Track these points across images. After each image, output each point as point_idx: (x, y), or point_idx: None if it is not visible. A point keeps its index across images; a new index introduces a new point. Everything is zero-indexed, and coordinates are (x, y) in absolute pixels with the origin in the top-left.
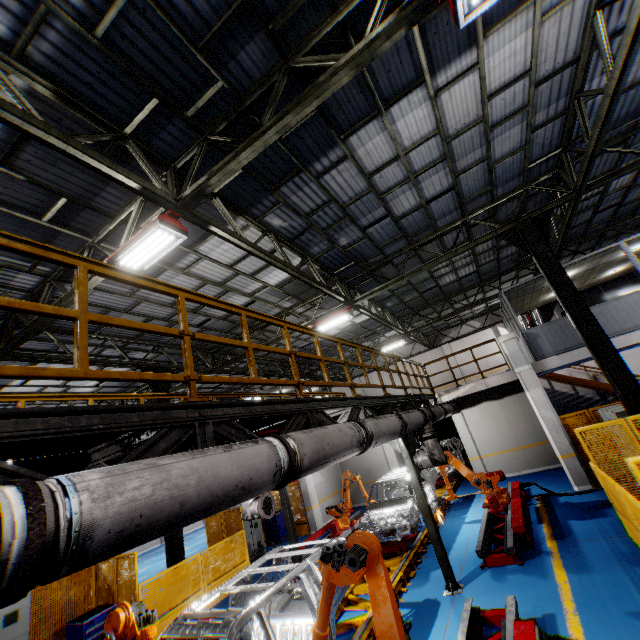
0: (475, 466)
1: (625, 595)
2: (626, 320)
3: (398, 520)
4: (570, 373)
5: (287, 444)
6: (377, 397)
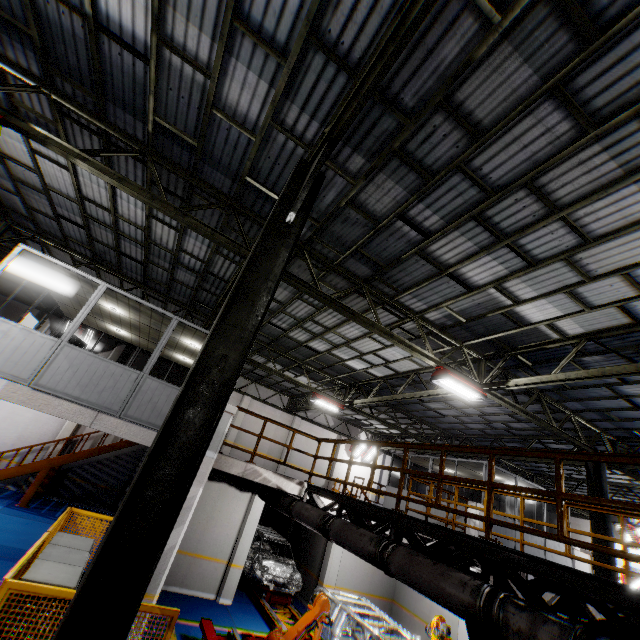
0: None
1: None
2: (530, 548)
3: None
4: None
5: None
6: None
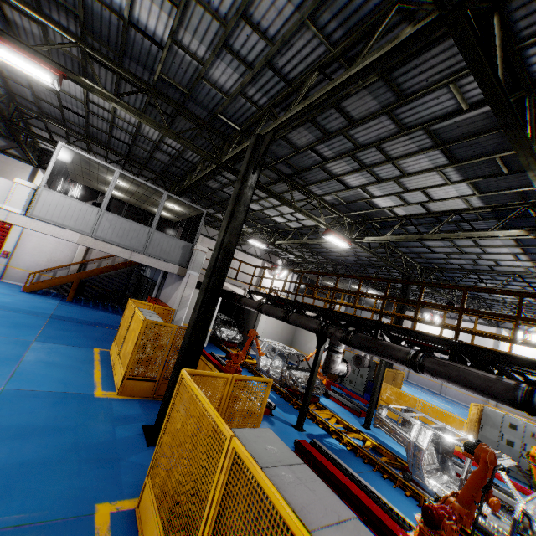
0: None
1: None
2: None
3: (304, 381)
4: None
5: None
6: None
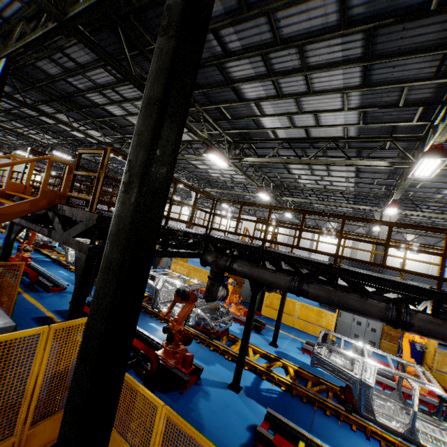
0: None
1: None
2: None
3: None
4: None
5: None
6: None
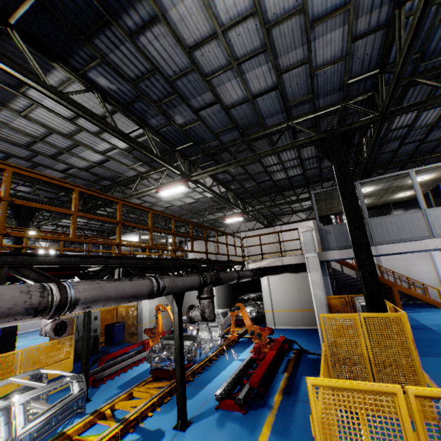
0: (267, 316)
1: None
2: (396, 233)
3: None
4: None
5: None
6: (154, 258)
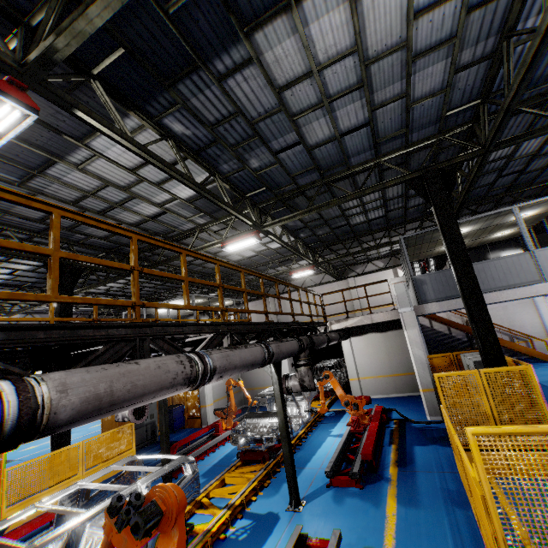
0: (353, 385)
1: (441, 538)
2: (503, 279)
3: (269, 431)
4: (448, 316)
5: (24, 395)
6: (253, 323)
